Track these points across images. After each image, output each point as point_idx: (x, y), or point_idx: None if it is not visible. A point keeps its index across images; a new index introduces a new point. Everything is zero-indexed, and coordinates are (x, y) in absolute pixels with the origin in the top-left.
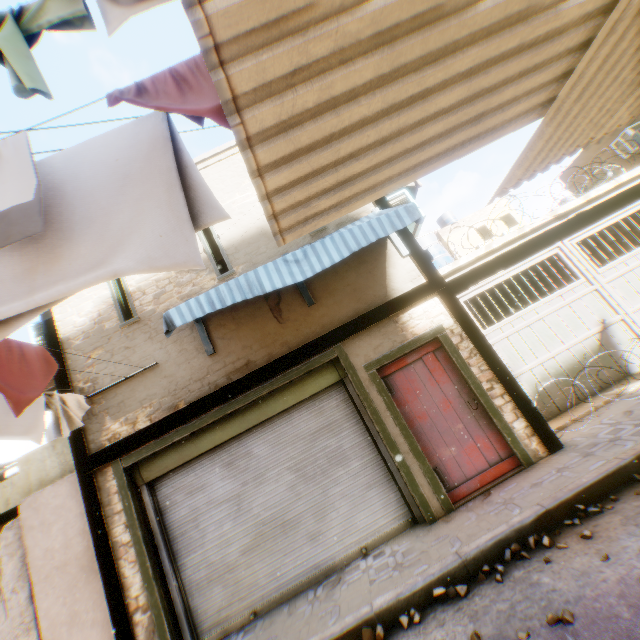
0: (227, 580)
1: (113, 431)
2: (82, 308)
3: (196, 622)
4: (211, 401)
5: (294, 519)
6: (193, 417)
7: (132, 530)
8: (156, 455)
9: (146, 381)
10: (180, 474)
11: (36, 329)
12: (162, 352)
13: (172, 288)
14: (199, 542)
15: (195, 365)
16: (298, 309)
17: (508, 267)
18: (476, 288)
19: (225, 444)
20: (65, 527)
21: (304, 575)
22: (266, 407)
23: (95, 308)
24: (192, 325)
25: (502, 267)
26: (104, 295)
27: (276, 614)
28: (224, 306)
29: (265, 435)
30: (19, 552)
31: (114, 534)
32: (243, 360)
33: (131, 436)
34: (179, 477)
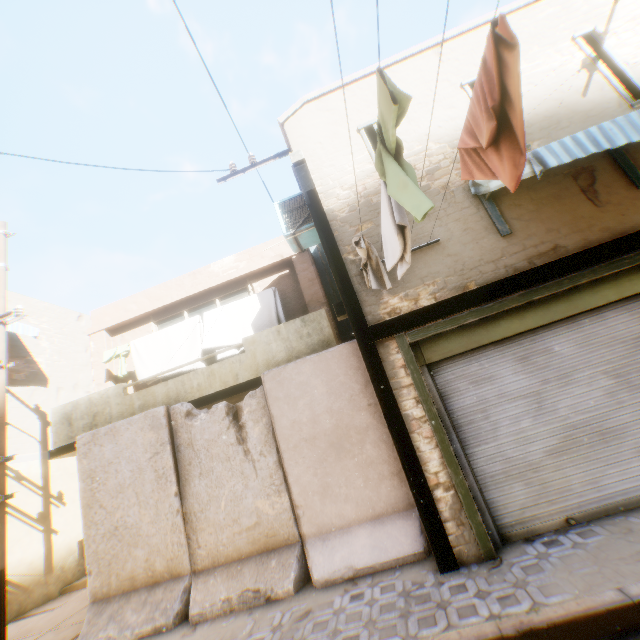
0: (529, 480)
1: (391, 305)
2: (343, 181)
3: (494, 516)
4: (513, 283)
5: (615, 429)
6: (492, 298)
7: (425, 406)
8: (439, 336)
9: (425, 258)
10: (461, 362)
11: (280, 207)
12: (442, 230)
13: (448, 164)
14: (490, 435)
15: (485, 246)
16: (620, 192)
17: None
18: None
19: (515, 337)
20: (310, 403)
21: (634, 492)
22: (577, 300)
23: (358, 182)
24: (477, 203)
25: None
26: (367, 169)
27: (622, 523)
28: (612, 146)
29: (568, 333)
30: (262, 420)
31: (403, 408)
32: (547, 244)
33: (417, 311)
34: (460, 365)
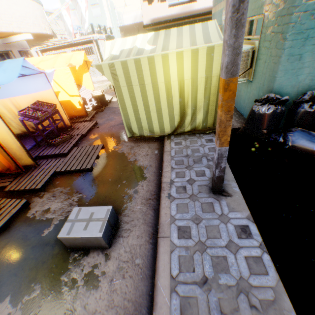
0: None
1: None
2: None
3: None
4: None
5: None
6: None
7: None
8: None
9: None
10: None
11: None
12: None
13: None
14: None
15: None
16: None
17: (56, 51)
18: (49, 53)
19: None
20: None
21: None
22: None
23: None
24: None
25: (54, 50)
26: None
27: None
28: None
29: None
30: None
31: None
32: None
33: None
34: None
